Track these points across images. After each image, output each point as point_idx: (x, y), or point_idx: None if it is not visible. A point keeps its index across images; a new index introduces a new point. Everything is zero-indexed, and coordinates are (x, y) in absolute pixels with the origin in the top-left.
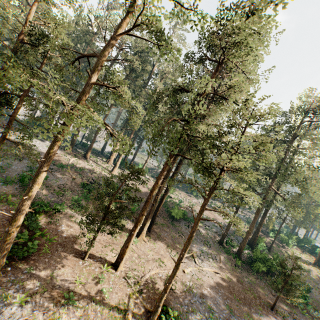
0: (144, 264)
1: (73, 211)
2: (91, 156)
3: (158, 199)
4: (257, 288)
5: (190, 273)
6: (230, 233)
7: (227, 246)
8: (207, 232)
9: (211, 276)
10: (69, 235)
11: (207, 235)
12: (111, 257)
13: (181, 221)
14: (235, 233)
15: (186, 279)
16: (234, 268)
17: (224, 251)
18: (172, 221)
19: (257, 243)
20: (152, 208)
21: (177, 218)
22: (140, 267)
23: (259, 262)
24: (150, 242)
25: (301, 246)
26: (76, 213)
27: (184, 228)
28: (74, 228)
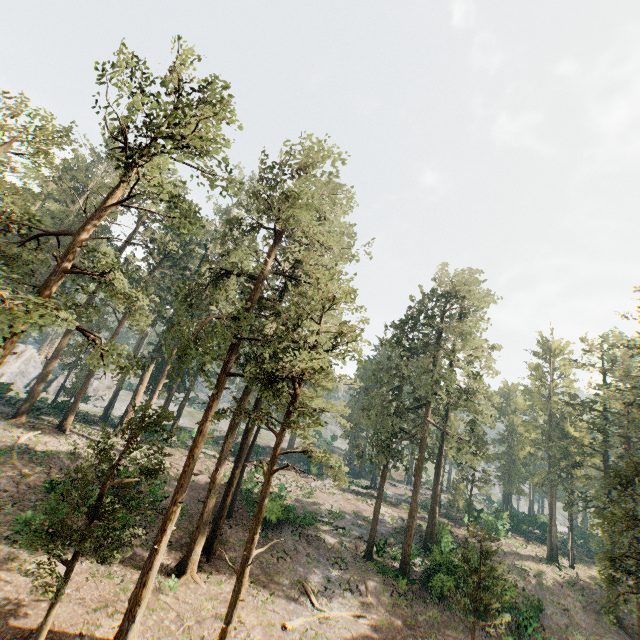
0: (192, 628)
1: (17, 546)
2: (77, 425)
3: (220, 478)
4: (445, 628)
5: (299, 628)
6: (388, 533)
7: (383, 559)
8: (340, 541)
9: (346, 626)
10: (1, 601)
11: (340, 545)
12: (108, 628)
13: (285, 527)
14: (397, 531)
15: (289, 639)
16: (397, 601)
17: (375, 571)
18: (264, 530)
19: (439, 539)
20: (209, 499)
21: (273, 521)
22: (180, 637)
23: (442, 574)
24: (209, 583)
25: (525, 533)
26: (26, 551)
27: (290, 541)
28: (15, 584)
